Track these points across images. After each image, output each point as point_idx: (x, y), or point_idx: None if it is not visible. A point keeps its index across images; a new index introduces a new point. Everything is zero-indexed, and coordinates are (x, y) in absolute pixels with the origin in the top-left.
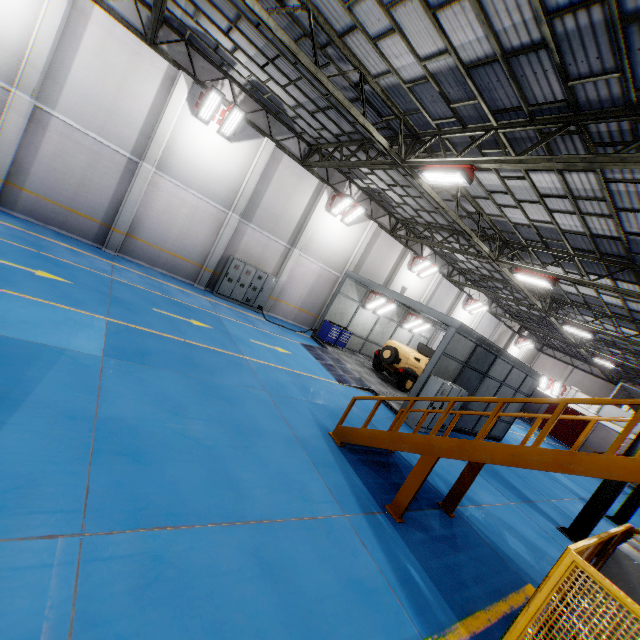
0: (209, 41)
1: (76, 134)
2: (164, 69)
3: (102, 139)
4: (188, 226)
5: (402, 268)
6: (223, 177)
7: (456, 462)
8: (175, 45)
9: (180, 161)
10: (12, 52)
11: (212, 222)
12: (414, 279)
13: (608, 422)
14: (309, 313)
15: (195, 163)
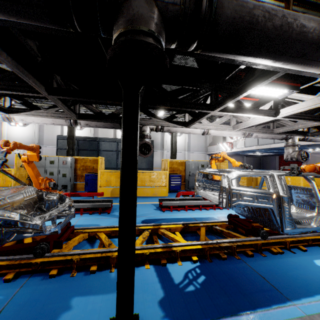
0: None
1: None
2: None
3: None
4: None
5: (117, 133)
6: (28, 137)
7: None
8: None
9: (13, 139)
10: None
11: None
12: None
13: (250, 147)
14: None
15: (18, 137)
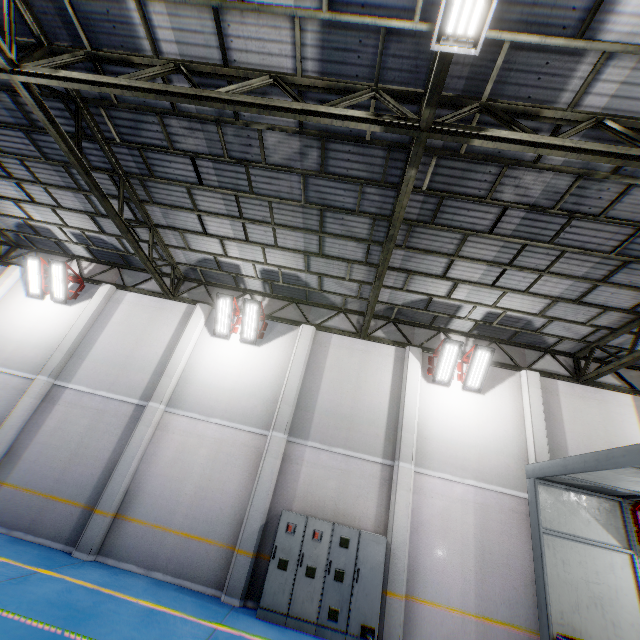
0: (211, 263)
1: (85, 398)
2: (183, 310)
3: (111, 394)
4: (209, 474)
5: None
6: (255, 388)
7: None
8: (195, 290)
9: (198, 387)
10: (51, 348)
11: (246, 457)
12: None
13: None
14: (511, 626)
15: (217, 383)
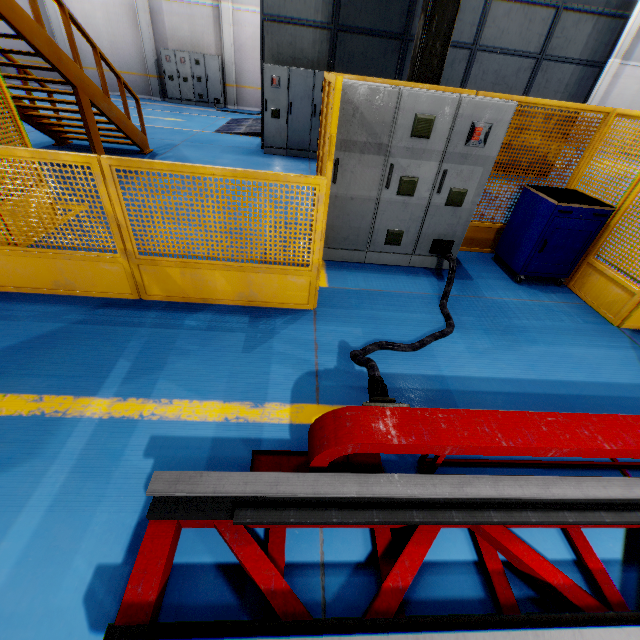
0: None
1: None
2: None
3: None
4: (112, 33)
5: None
6: None
7: (280, 169)
8: None
9: None
10: None
11: (127, 16)
12: None
13: None
14: None
15: None
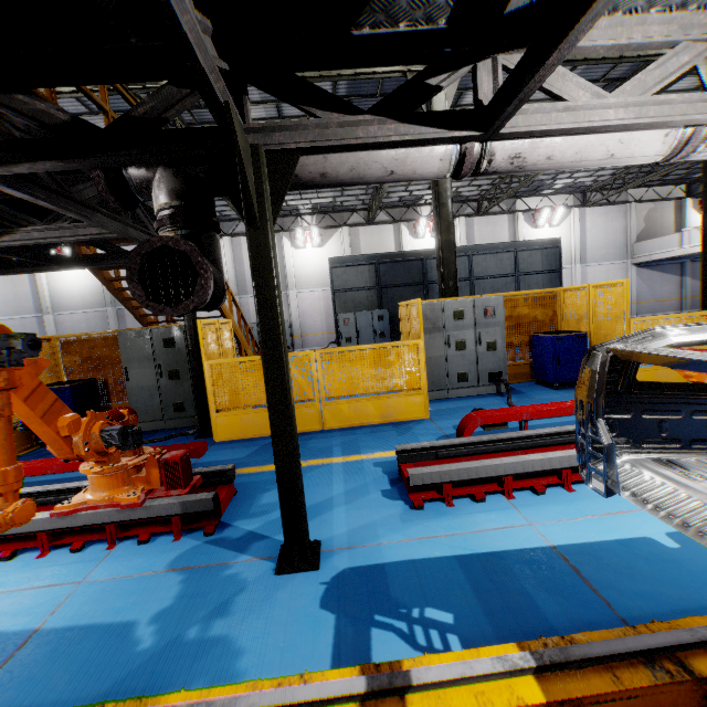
0: None
1: None
2: None
3: None
4: None
5: (405, 242)
6: None
7: None
8: None
9: None
10: (99, 293)
11: None
12: (432, 242)
13: None
14: None
15: None
